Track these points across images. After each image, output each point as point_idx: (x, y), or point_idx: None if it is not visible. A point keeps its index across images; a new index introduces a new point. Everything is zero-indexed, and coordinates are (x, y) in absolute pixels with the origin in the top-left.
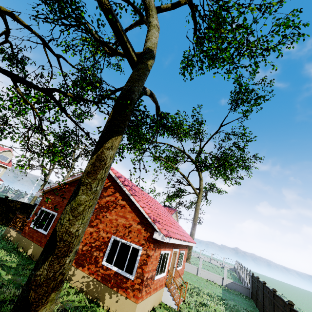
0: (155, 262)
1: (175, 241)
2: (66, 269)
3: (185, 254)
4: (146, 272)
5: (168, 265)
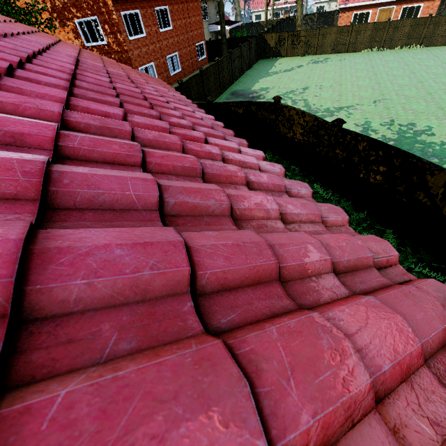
0: (347, 19)
1: (357, 4)
2: (299, 24)
3: (432, 7)
4: (338, 24)
5: (372, 20)
